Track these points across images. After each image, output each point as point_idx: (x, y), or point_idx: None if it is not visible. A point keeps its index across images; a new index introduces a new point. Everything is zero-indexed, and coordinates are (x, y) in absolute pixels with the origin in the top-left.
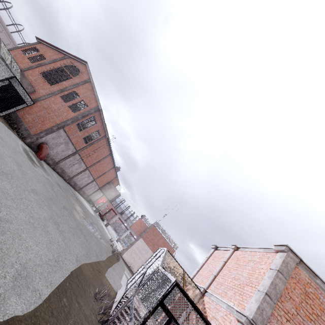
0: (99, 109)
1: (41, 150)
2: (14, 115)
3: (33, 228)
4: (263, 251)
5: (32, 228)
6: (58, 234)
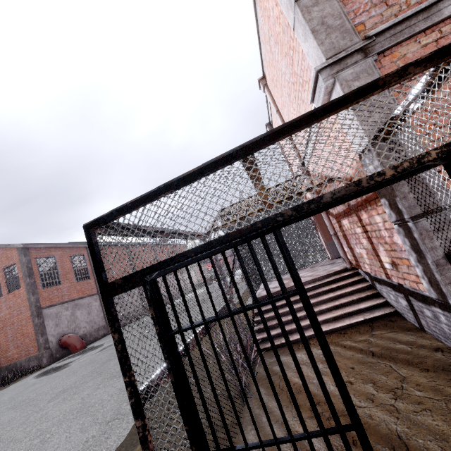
0: (24, 248)
1: (69, 345)
2: (3, 370)
3: (40, 447)
4: (258, 3)
5: (37, 449)
6: (120, 382)
